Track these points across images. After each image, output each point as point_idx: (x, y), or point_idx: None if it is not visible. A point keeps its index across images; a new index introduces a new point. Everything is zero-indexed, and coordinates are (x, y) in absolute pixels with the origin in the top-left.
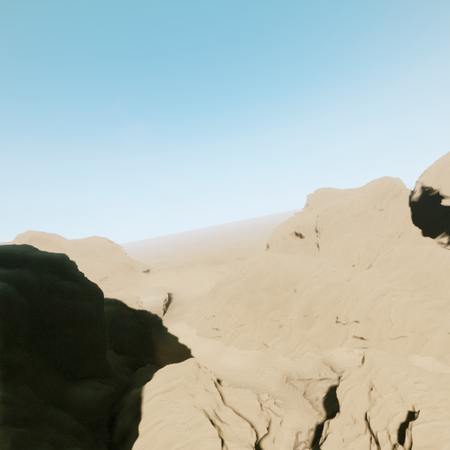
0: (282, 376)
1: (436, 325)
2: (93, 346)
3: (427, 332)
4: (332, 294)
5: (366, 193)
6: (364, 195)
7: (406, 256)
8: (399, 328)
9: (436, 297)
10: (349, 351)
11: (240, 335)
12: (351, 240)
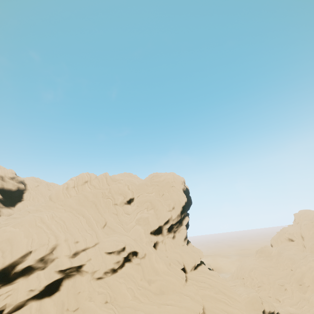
0: (289, 313)
1: None
2: None
3: None
4: None
5: None
6: None
7: None
8: None
9: None
10: None
11: (261, 292)
12: None
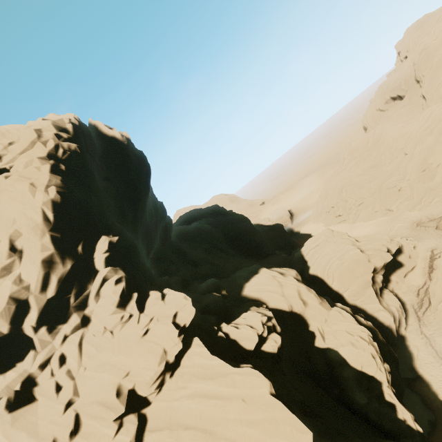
0: (411, 224)
1: None
2: (261, 242)
3: None
4: None
5: None
6: None
7: None
8: None
9: None
10: None
11: (361, 212)
12: None
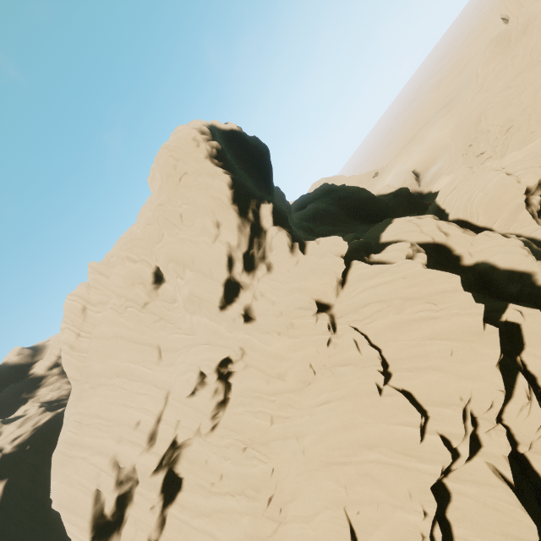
0: None
1: None
2: (386, 207)
3: None
4: None
5: None
6: None
7: None
8: None
9: None
10: None
11: (512, 139)
12: None
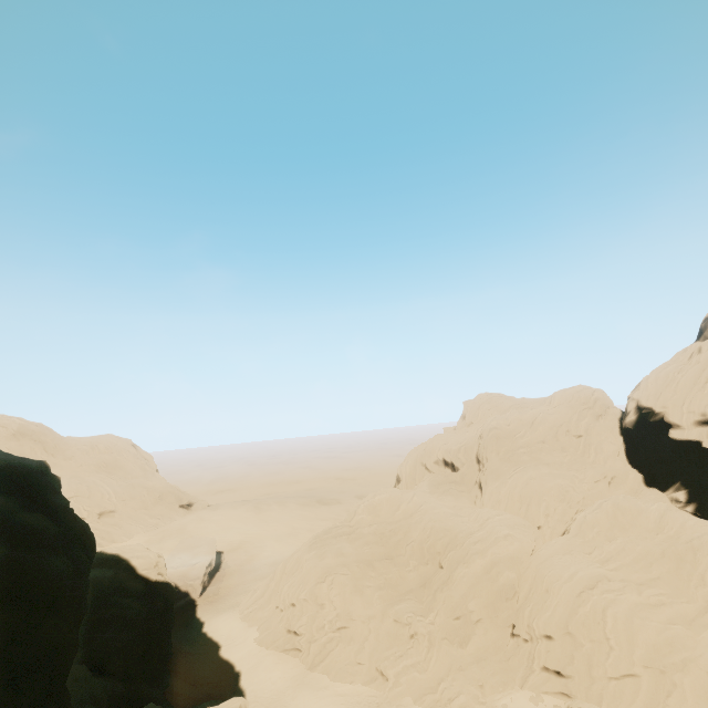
0: None
1: (686, 656)
2: (47, 657)
3: (672, 668)
4: (504, 578)
5: (555, 408)
6: (552, 410)
7: (624, 519)
8: (624, 657)
9: (680, 599)
10: (536, 700)
11: (337, 648)
12: (533, 482)
